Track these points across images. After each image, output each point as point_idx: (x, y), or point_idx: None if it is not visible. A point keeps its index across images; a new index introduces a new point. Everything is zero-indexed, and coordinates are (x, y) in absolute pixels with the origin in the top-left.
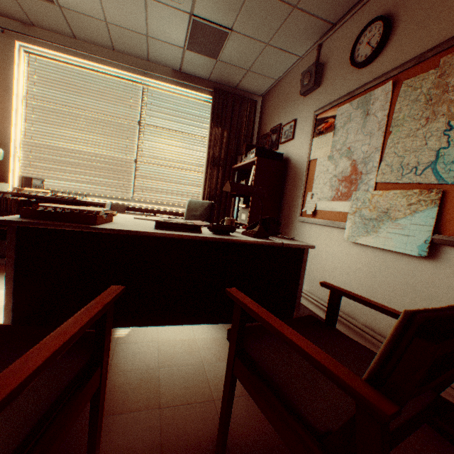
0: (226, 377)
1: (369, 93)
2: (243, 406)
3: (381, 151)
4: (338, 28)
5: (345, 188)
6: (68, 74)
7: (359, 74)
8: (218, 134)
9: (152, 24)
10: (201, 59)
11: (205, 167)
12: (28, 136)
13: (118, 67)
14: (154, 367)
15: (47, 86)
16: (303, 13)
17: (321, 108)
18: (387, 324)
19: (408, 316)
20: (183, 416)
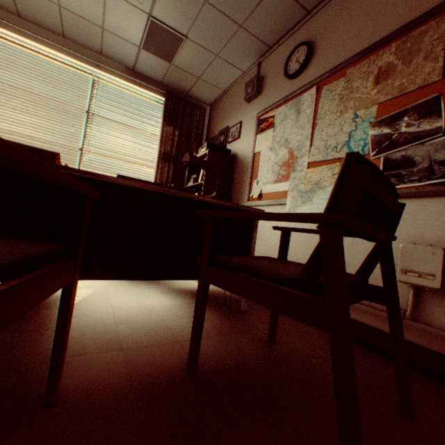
0: (199, 290)
1: (299, 96)
2: (208, 343)
3: (311, 139)
4: (274, 50)
5: (284, 171)
6: (7, 51)
7: (291, 83)
8: (170, 132)
9: (110, 17)
10: (156, 61)
11: (156, 162)
12: None
13: (67, 54)
14: (112, 324)
15: None
16: (247, 33)
17: (263, 110)
18: None
19: (349, 155)
20: (149, 353)
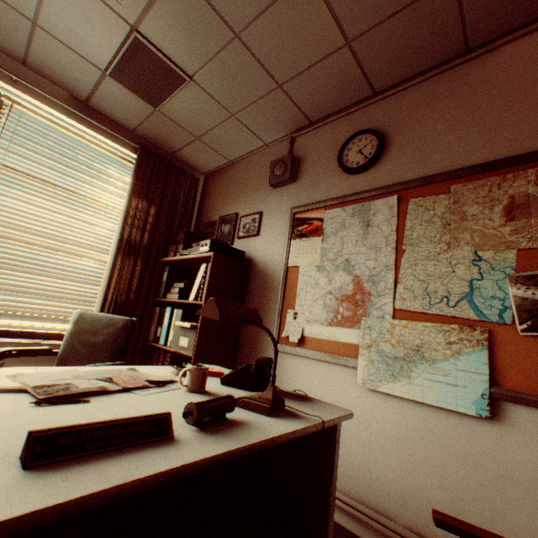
0: None
1: (368, 202)
2: None
3: (395, 270)
4: (317, 127)
5: (348, 310)
6: None
7: (350, 179)
8: (141, 208)
9: (53, 8)
10: (131, 99)
11: (113, 254)
12: None
13: None
14: None
15: None
16: (286, 96)
17: (302, 206)
18: None
19: None
20: None
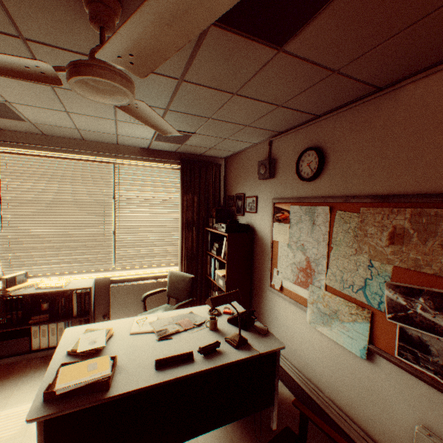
0: None
1: (313, 206)
2: None
3: (327, 259)
4: (284, 135)
5: (303, 277)
6: (40, 166)
7: (304, 184)
8: (189, 200)
9: (122, 130)
10: (168, 144)
11: (180, 231)
12: (5, 230)
13: (89, 154)
14: None
15: (20, 179)
16: (254, 128)
17: (277, 199)
18: (345, 402)
19: None
20: None
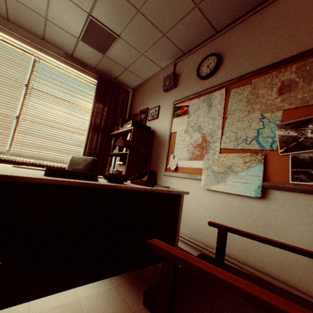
0: None
1: (210, 94)
2: None
3: (222, 129)
4: (187, 56)
5: (198, 151)
6: None
7: (203, 83)
8: (100, 108)
9: (53, 10)
10: (92, 51)
11: (87, 131)
12: None
13: (10, 35)
14: None
15: None
16: (168, 40)
17: (178, 100)
18: (238, 249)
19: None
20: None
